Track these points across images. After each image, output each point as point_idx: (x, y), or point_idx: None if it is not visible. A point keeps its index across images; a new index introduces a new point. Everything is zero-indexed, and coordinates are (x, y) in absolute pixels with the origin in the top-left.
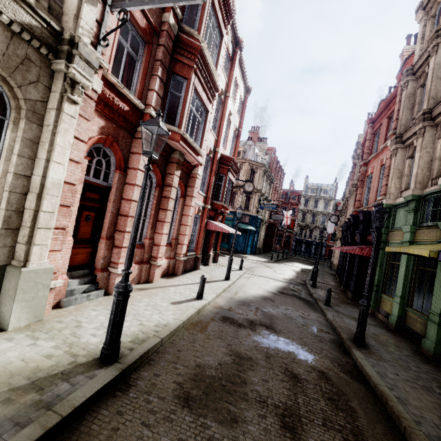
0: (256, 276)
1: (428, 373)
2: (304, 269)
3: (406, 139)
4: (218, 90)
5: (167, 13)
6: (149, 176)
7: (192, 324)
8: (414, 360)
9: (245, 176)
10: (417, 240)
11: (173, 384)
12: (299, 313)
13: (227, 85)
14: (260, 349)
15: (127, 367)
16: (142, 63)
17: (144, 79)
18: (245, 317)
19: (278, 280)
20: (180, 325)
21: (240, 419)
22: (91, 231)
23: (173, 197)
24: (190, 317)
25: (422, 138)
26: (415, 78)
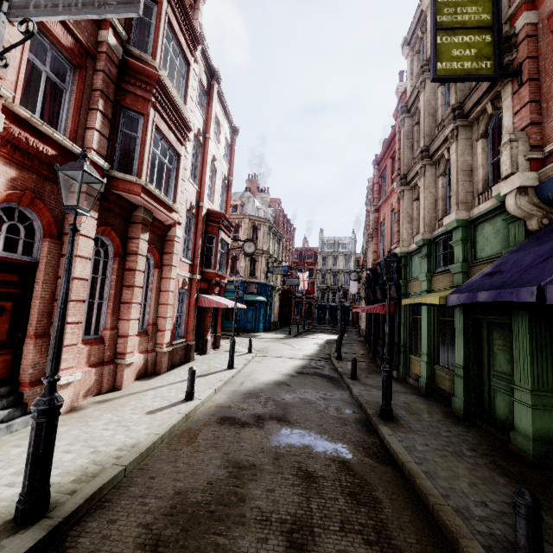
0: (270, 358)
1: (459, 436)
2: (329, 340)
3: (411, 180)
4: (190, 129)
5: (105, 31)
6: (101, 244)
7: (176, 437)
8: (445, 423)
9: (246, 235)
10: (434, 288)
11: (137, 529)
12: (320, 394)
13: (205, 124)
14: (268, 450)
15: (61, 522)
16: (73, 93)
17: (77, 114)
18: (251, 412)
19: (297, 358)
20: (157, 441)
21: None
22: (9, 329)
23: (141, 268)
24: (173, 427)
25: (423, 178)
26: (411, 115)
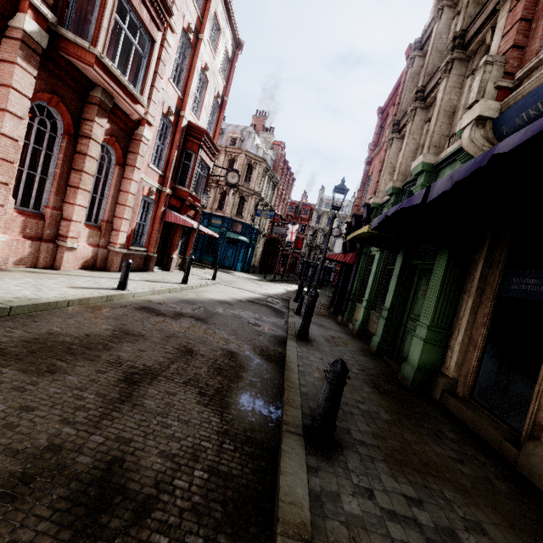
0: (231, 287)
1: (358, 361)
2: None
3: (402, 127)
4: (171, 13)
5: None
6: (49, 115)
7: (86, 307)
8: (354, 353)
9: (240, 172)
10: None
11: None
12: (256, 316)
13: (199, 22)
14: (166, 331)
15: None
16: None
17: None
18: (176, 310)
19: (257, 293)
20: (61, 303)
21: (61, 372)
22: None
23: (94, 155)
24: (86, 299)
25: (411, 122)
26: (422, 54)
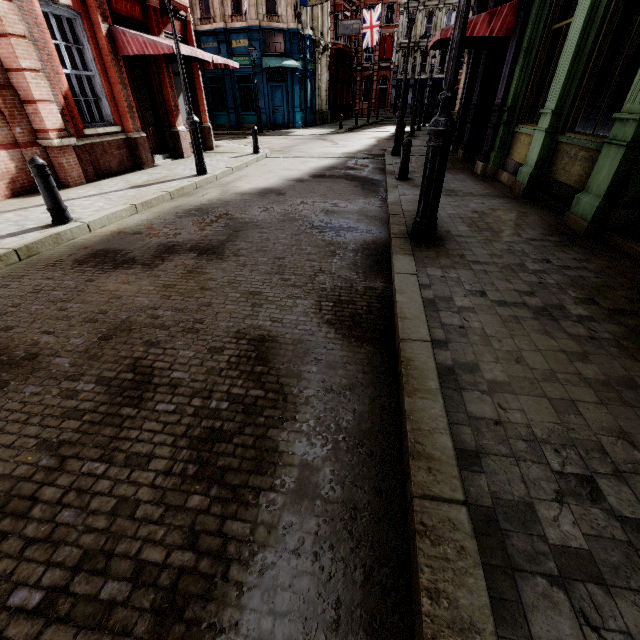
0: (286, 159)
1: (564, 270)
2: None
3: None
4: None
5: None
6: None
7: None
8: (542, 246)
9: None
10: None
11: None
12: (327, 205)
13: None
14: (108, 318)
15: None
16: None
17: None
18: (165, 240)
19: (328, 157)
20: None
21: None
22: None
23: None
24: None
25: None
26: None
